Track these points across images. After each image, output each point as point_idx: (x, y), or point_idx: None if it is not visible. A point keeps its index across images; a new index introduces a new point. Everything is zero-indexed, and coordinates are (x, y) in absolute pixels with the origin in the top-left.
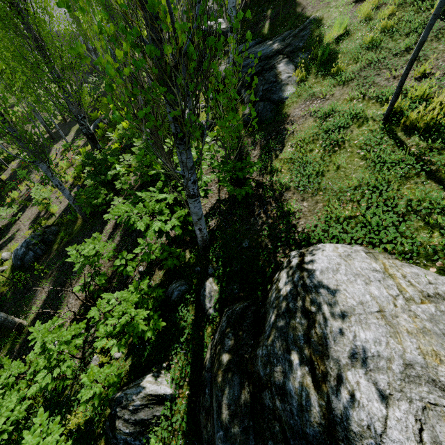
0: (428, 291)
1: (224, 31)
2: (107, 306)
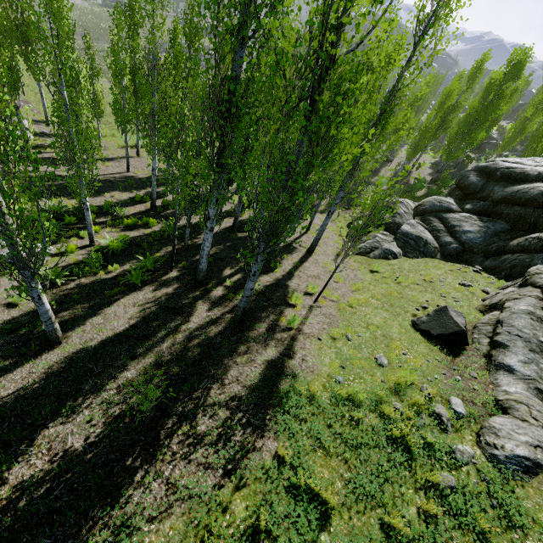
0: None
1: None
2: None
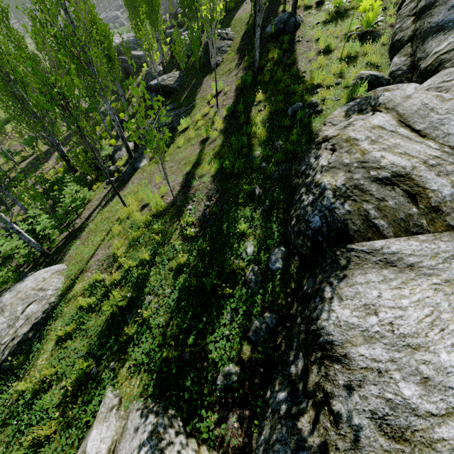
0: (44, 287)
1: (170, 87)
2: None
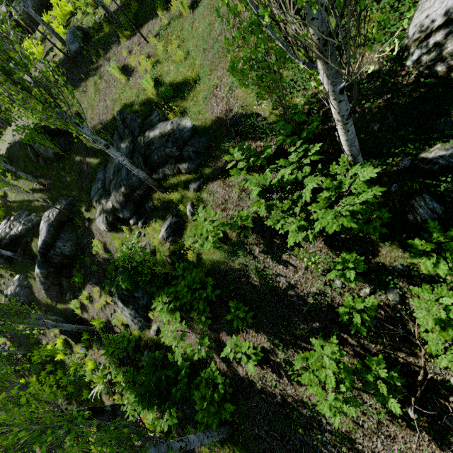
0: None
1: (63, 207)
2: (452, 315)
